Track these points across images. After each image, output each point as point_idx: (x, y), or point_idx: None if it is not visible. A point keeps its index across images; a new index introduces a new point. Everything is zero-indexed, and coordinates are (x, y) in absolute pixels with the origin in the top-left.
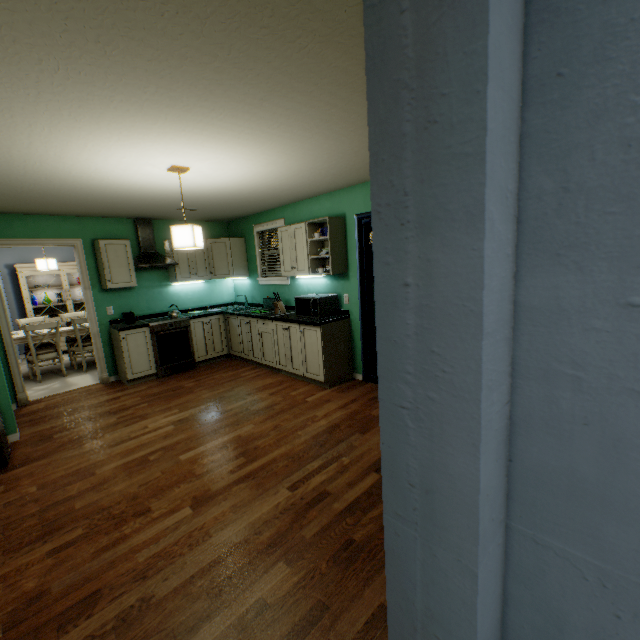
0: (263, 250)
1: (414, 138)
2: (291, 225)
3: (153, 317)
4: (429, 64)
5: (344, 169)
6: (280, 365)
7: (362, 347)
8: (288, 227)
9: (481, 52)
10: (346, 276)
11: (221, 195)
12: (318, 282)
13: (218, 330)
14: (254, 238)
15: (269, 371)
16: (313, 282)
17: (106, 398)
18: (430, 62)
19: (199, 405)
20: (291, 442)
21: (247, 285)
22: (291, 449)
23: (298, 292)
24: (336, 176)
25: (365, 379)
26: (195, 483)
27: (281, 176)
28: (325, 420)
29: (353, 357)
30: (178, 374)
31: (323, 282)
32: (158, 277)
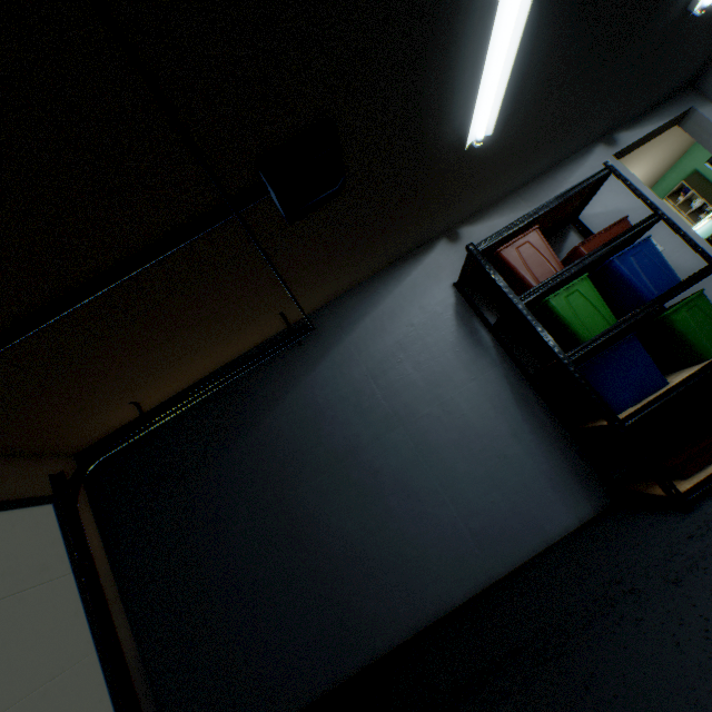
0: None
1: (708, 139)
2: None
3: None
4: (702, 130)
5: (674, 148)
6: None
7: None
8: None
9: (711, 124)
10: None
11: None
12: (705, 228)
13: None
14: None
15: None
16: (700, 231)
17: None
18: (702, 129)
19: None
20: None
21: None
22: None
23: None
24: (670, 156)
25: None
26: None
27: None
28: None
29: None
30: None
31: (710, 224)
32: None
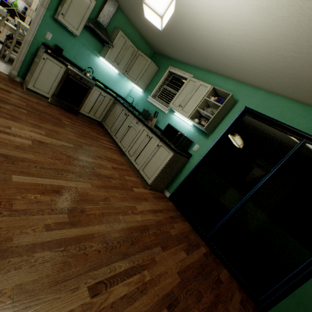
0: (164, 83)
1: None
2: (200, 81)
3: (73, 65)
4: None
5: (288, 69)
6: (128, 153)
7: (183, 180)
8: (197, 80)
9: None
10: (207, 135)
11: (183, 20)
12: (185, 125)
13: (105, 105)
14: (164, 73)
15: (118, 150)
16: (182, 123)
17: (0, 85)
18: None
19: (62, 140)
20: (112, 223)
21: (139, 95)
22: (109, 232)
23: (167, 121)
24: (270, 71)
25: (170, 198)
26: (2, 220)
27: (246, 36)
28: (141, 217)
29: (172, 181)
30: (63, 110)
31: (188, 128)
32: (94, 45)
